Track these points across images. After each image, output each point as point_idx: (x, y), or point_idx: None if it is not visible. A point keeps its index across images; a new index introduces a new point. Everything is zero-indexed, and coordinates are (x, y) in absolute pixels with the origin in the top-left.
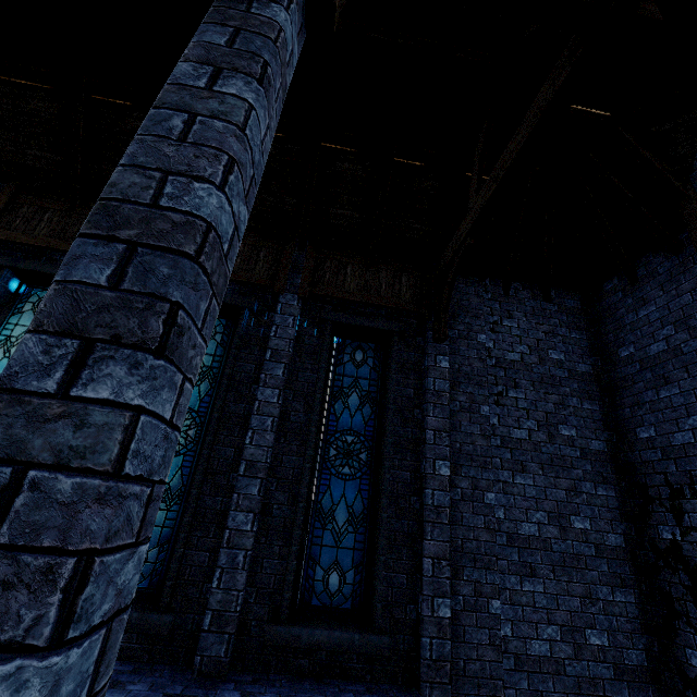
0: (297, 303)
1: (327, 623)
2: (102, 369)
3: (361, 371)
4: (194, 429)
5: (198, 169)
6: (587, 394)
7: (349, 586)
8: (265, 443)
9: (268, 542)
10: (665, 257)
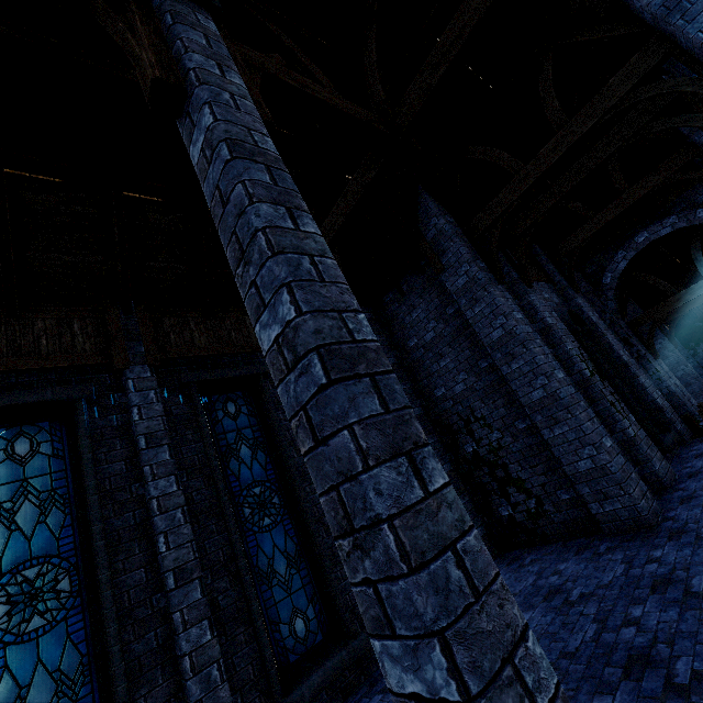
0: (151, 373)
1: (314, 666)
2: (428, 467)
3: (240, 422)
4: (65, 579)
5: (350, 304)
6: (400, 378)
7: (313, 621)
8: (185, 539)
9: (229, 638)
10: (417, 277)
